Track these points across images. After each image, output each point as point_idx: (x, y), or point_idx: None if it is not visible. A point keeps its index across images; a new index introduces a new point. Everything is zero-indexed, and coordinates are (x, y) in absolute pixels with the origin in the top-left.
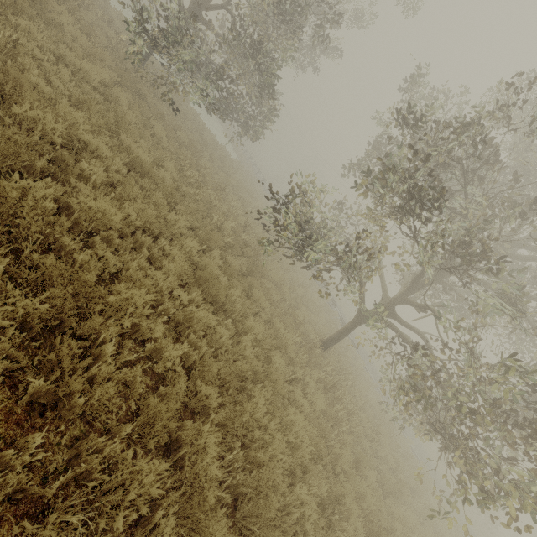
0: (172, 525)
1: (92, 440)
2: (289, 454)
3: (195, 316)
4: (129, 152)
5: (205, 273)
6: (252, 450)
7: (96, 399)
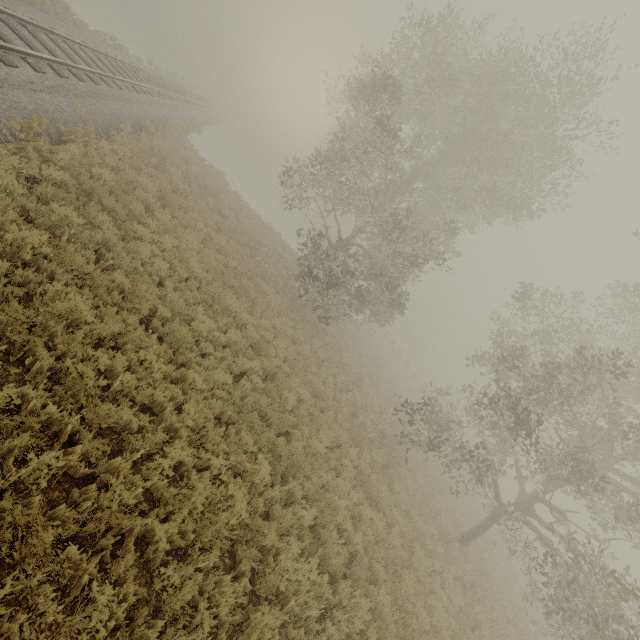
0: (377, 636)
1: (341, 583)
2: (433, 632)
3: (363, 512)
4: (311, 382)
5: (364, 476)
6: (408, 616)
7: (339, 562)
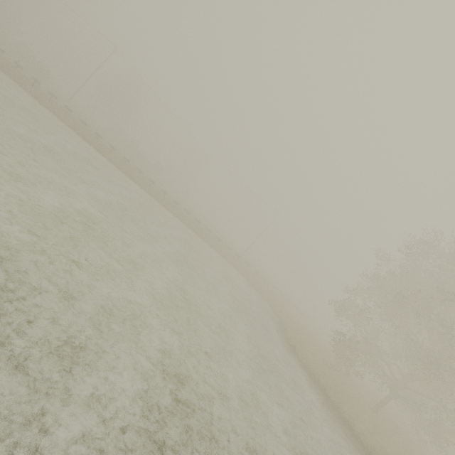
0: None
1: None
2: None
3: None
4: None
5: None
6: None
7: None
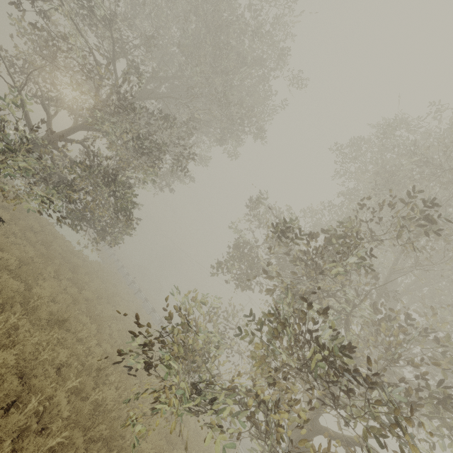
0: None
1: None
2: None
3: None
4: None
5: None
6: None
7: None
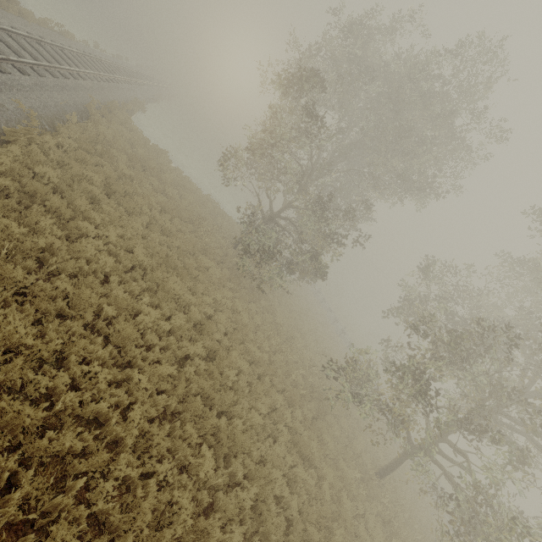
0: None
1: None
2: None
3: (298, 474)
4: (249, 350)
5: (298, 437)
6: None
7: (278, 538)
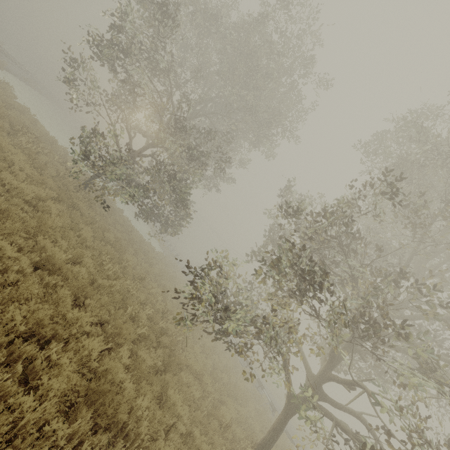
0: None
1: None
2: None
3: None
4: (43, 251)
5: (101, 384)
6: None
7: None
